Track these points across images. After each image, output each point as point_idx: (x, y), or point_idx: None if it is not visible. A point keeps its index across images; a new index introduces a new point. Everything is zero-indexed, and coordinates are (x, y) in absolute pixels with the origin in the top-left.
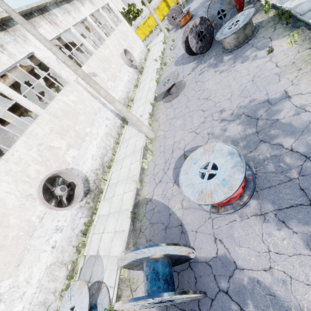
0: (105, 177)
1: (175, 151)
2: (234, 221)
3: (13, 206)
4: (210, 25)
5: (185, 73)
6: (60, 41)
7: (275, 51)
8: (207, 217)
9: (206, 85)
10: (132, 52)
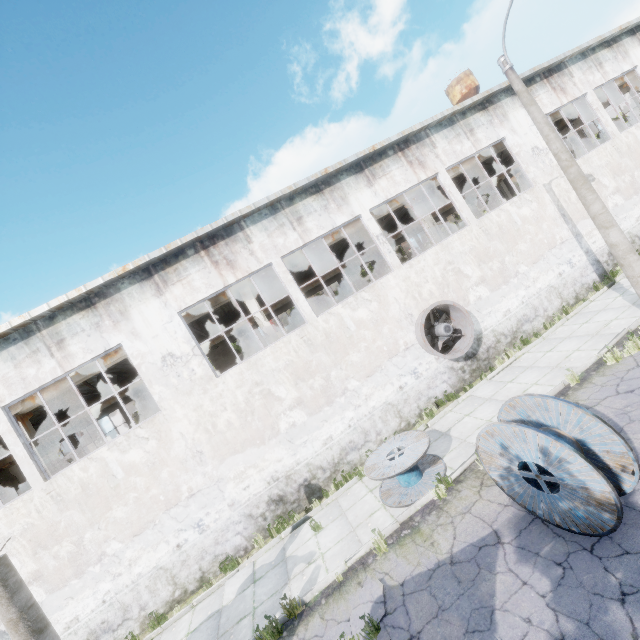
0: (510, 351)
1: None
2: None
3: (393, 316)
4: None
5: None
6: (552, 116)
7: None
8: None
9: None
10: None
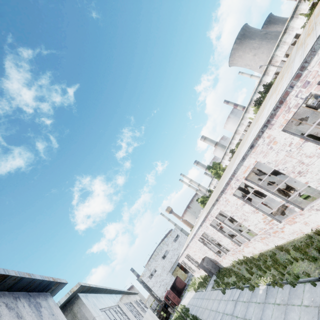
0: None
1: None
2: None
3: None
4: None
5: None
6: None
7: None
8: None
9: None
10: None
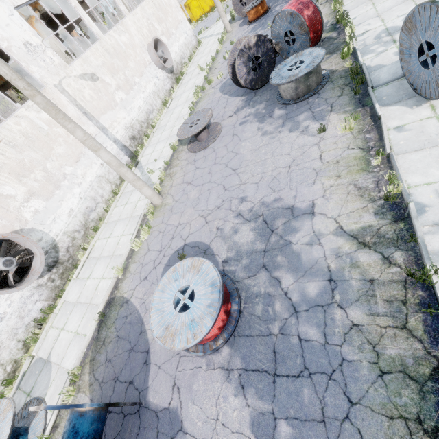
0: (85, 244)
1: (175, 239)
2: (200, 368)
3: None
4: (272, 49)
5: (227, 113)
6: (46, 1)
7: (328, 132)
8: (176, 352)
9: (242, 147)
10: (170, 43)
